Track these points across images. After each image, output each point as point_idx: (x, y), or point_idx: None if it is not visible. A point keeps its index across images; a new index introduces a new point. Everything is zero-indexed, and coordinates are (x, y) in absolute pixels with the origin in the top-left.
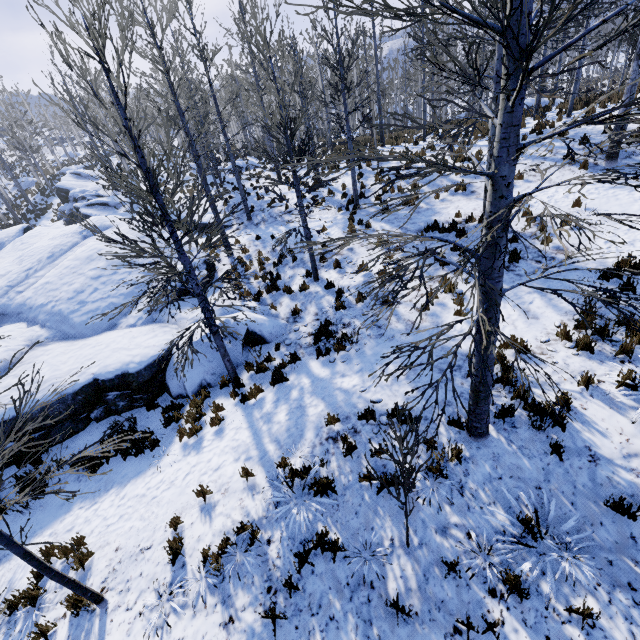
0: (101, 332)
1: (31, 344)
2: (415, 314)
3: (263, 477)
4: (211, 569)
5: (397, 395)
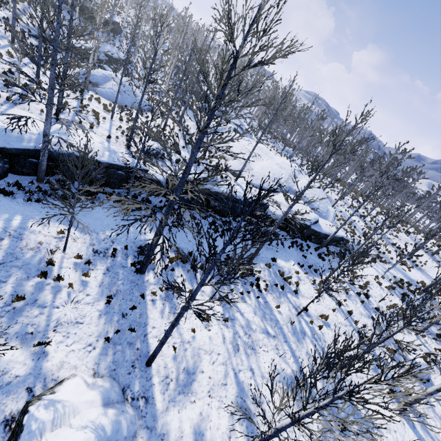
0: (325, 219)
1: None
2: (398, 265)
3: (386, 280)
4: (387, 289)
5: (404, 279)
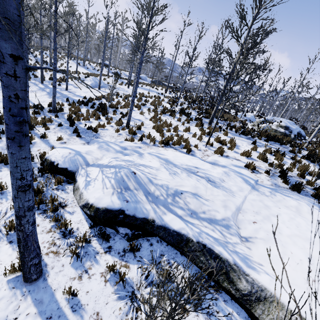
0: None
1: None
2: None
3: None
4: None
5: None
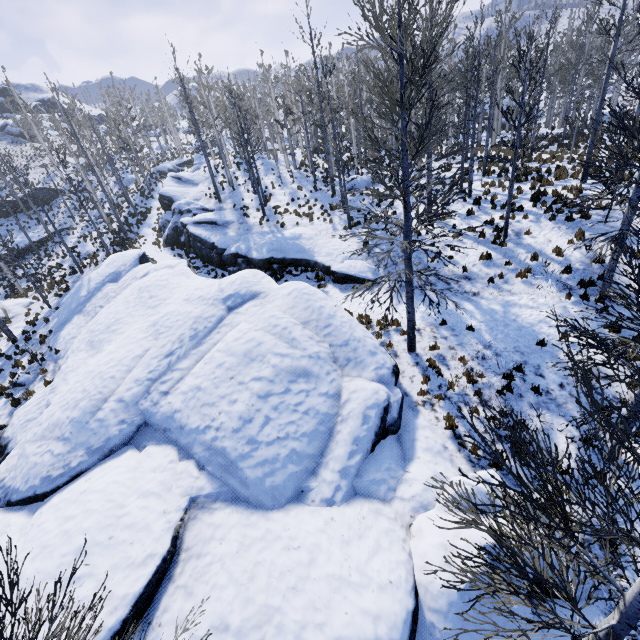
0: (285, 503)
1: (191, 503)
2: None
3: None
4: None
5: None
